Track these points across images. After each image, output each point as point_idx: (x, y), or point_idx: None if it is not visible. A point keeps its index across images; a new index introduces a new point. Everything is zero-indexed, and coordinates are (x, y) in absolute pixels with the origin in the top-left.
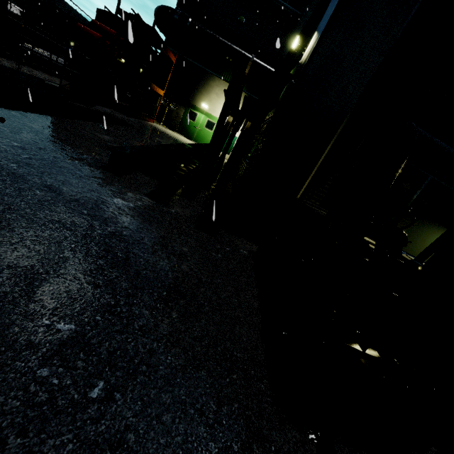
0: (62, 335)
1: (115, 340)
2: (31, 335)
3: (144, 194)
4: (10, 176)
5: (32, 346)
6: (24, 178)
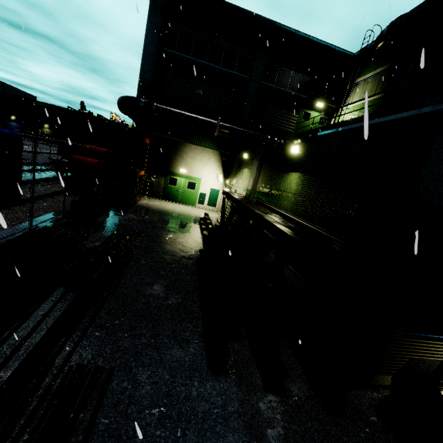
0: None
1: None
2: None
3: (264, 390)
4: None
5: None
6: None
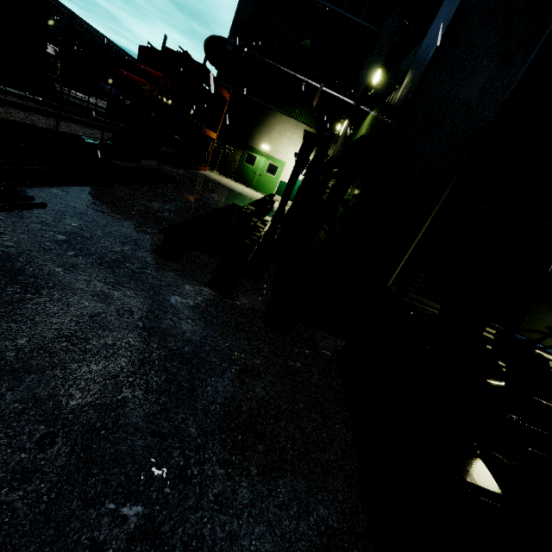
0: (128, 525)
1: (189, 522)
2: (95, 530)
3: (204, 284)
4: (57, 287)
5: (96, 547)
6: (72, 286)
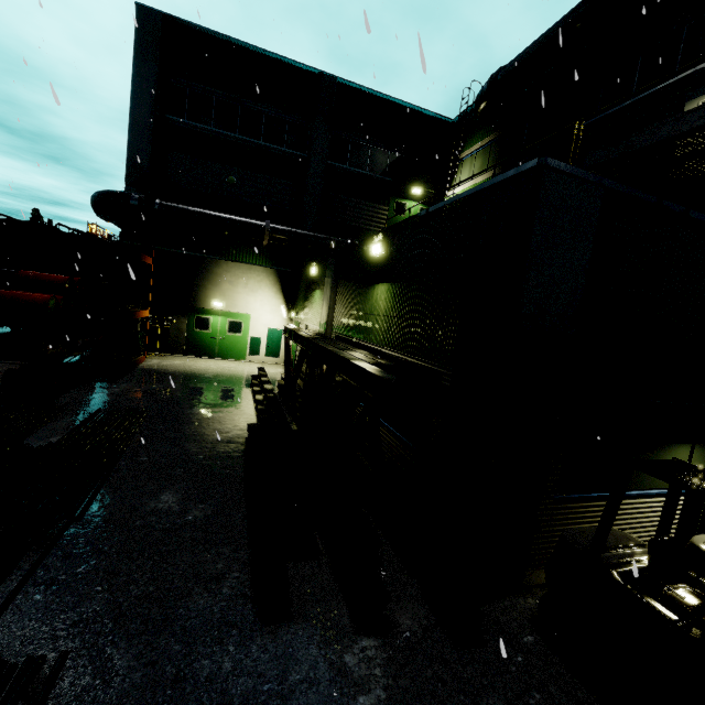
0: None
1: None
2: None
3: (354, 633)
4: None
5: None
6: None
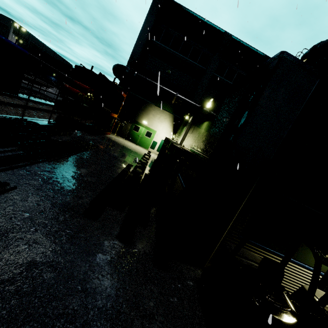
0: None
1: None
2: None
3: (115, 237)
4: (25, 265)
5: None
6: (34, 261)
